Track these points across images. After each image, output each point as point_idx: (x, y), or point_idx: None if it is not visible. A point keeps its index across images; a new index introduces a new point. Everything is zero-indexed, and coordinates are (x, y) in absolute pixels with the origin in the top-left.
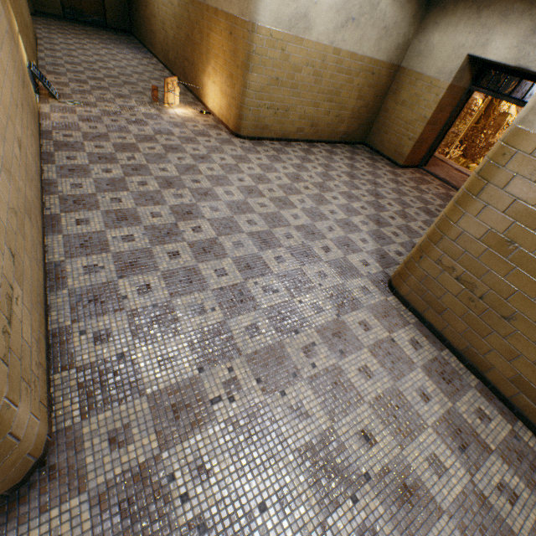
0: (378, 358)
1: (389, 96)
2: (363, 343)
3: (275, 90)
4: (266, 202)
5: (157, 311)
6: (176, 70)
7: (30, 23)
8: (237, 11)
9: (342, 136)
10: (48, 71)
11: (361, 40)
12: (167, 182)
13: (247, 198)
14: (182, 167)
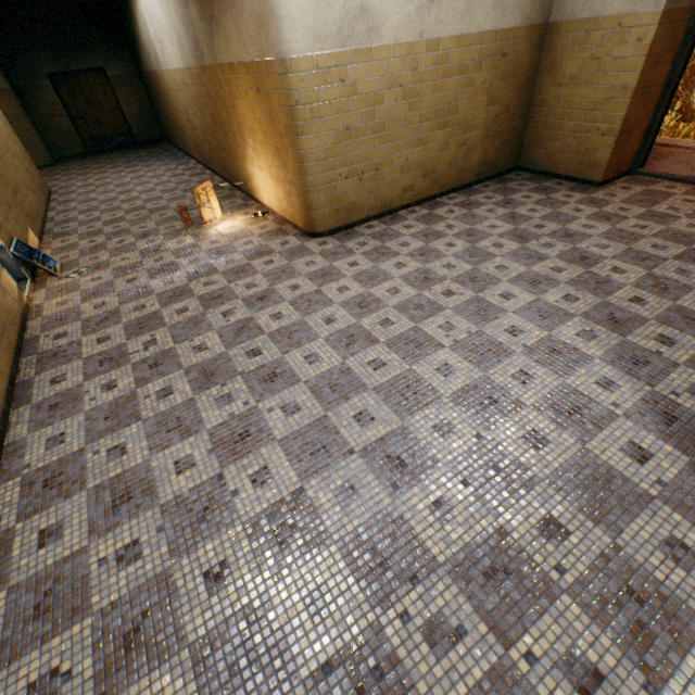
0: None
1: (542, 79)
2: None
3: (350, 145)
4: (382, 353)
5: None
6: (216, 167)
7: (31, 181)
8: (255, 53)
9: (478, 172)
10: (55, 235)
11: (469, 10)
12: (205, 373)
13: (346, 359)
14: (229, 330)
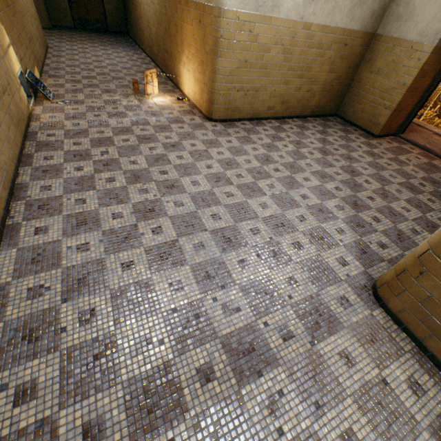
0: (367, 414)
1: (363, 66)
2: (346, 389)
3: (245, 72)
4: (233, 190)
5: (95, 349)
6: (159, 62)
7: (39, 36)
8: None
9: (313, 110)
10: (49, 75)
11: (333, 11)
12: (134, 176)
13: (213, 188)
14: (152, 157)
